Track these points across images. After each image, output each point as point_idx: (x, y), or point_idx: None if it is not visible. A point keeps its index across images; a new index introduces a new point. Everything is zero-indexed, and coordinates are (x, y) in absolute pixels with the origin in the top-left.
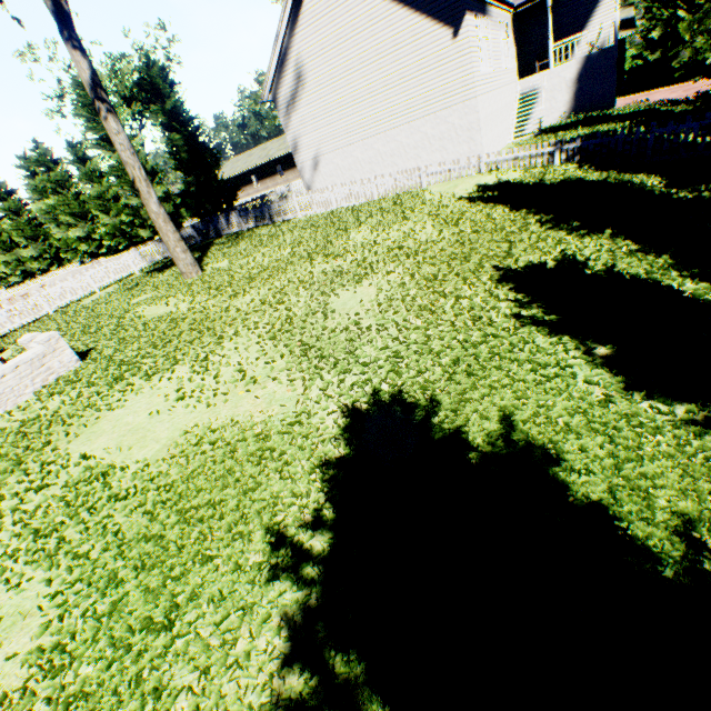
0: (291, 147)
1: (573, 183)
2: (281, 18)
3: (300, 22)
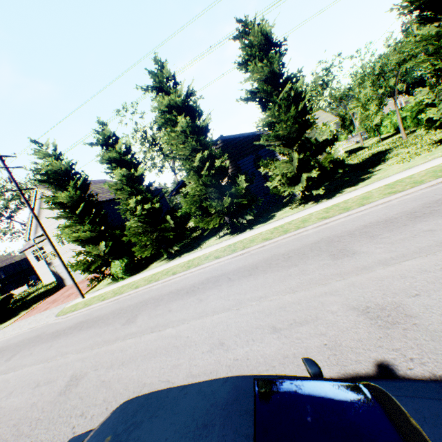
0: None
1: None
2: None
3: None
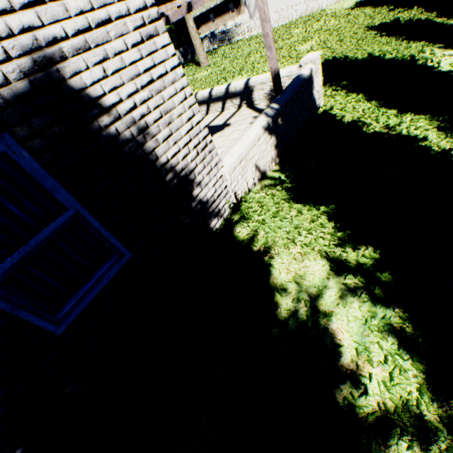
0: None
1: None
2: None
3: None
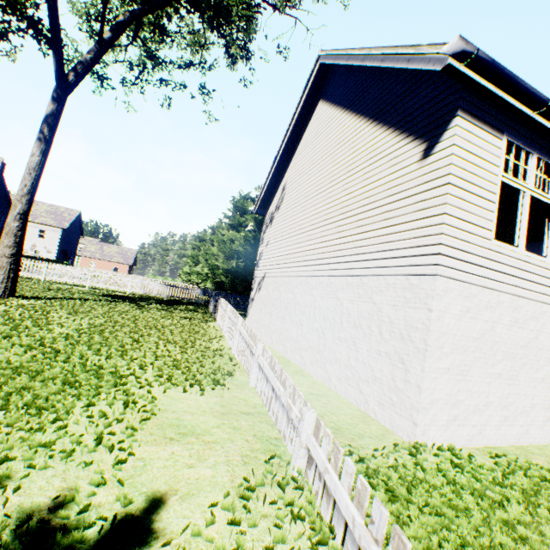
0: (258, 258)
1: None
2: (281, 144)
3: (297, 151)
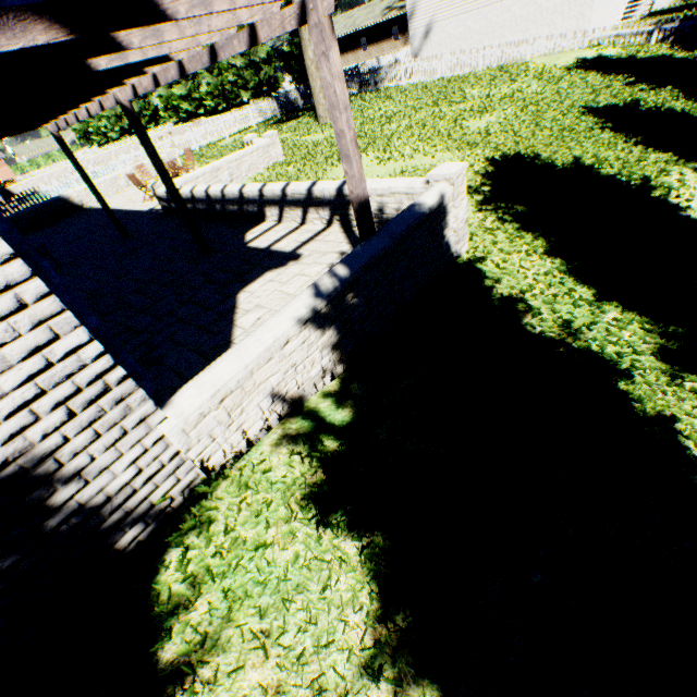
0: (408, 11)
1: (659, 59)
2: None
3: None
